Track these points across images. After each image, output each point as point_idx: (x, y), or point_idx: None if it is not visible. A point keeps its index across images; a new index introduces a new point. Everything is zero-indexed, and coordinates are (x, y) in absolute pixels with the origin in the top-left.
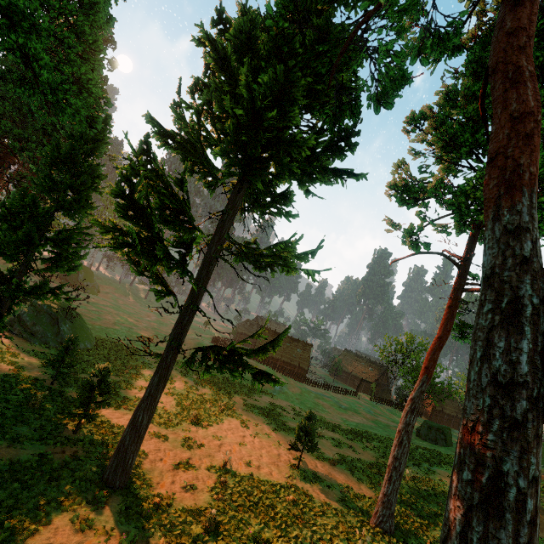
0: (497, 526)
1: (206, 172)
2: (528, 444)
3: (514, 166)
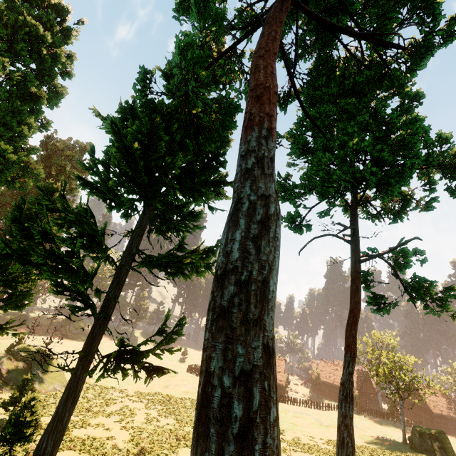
0: (203, 450)
1: (120, 205)
2: (233, 331)
3: (249, 116)
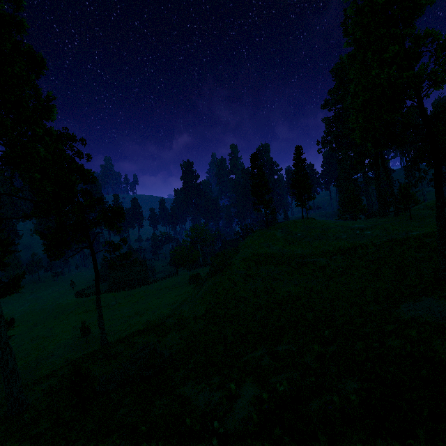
0: None
1: None
2: None
3: None
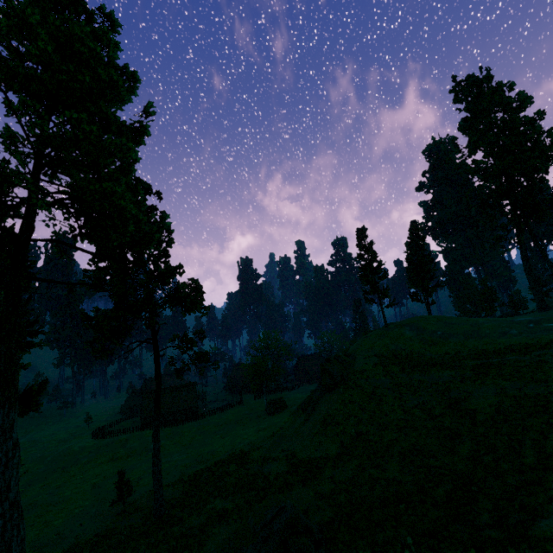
0: None
1: None
2: None
3: None
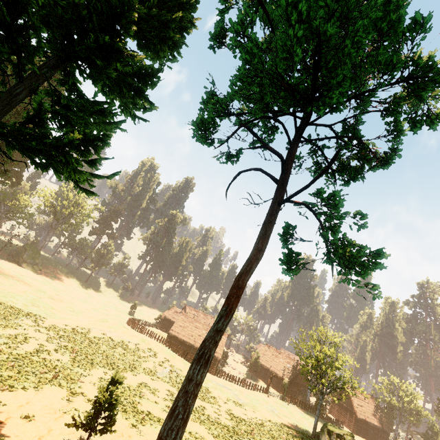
0: None
1: None
2: None
3: None
